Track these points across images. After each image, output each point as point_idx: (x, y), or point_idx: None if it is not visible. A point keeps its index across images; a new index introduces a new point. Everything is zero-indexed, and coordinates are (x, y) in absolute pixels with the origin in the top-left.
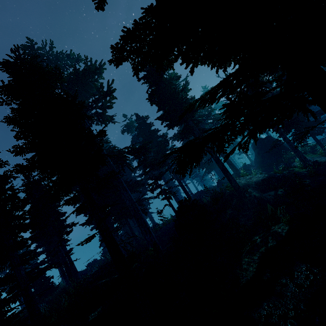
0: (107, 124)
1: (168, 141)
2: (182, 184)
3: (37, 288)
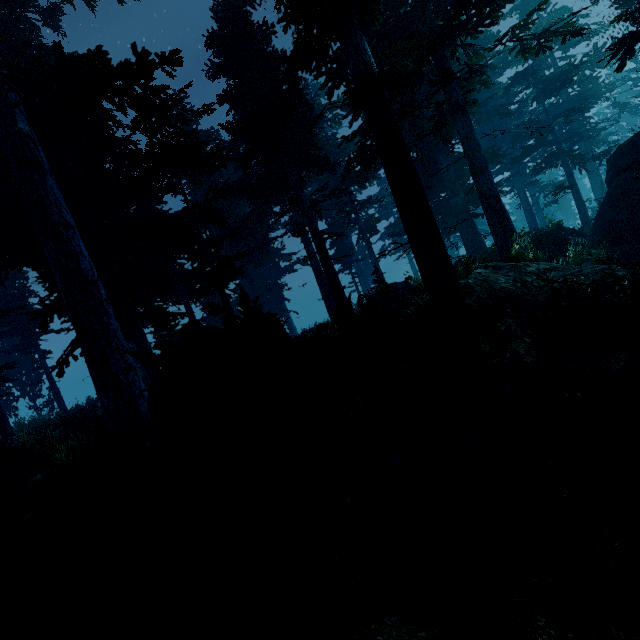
0: None
1: (311, 104)
2: (326, 255)
3: None
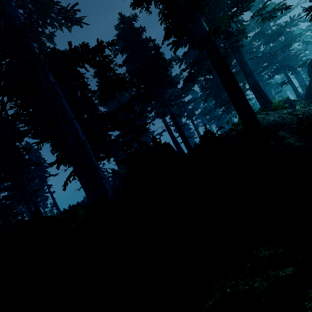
0: (70, 27)
1: (164, 58)
2: (178, 124)
3: (1, 223)
